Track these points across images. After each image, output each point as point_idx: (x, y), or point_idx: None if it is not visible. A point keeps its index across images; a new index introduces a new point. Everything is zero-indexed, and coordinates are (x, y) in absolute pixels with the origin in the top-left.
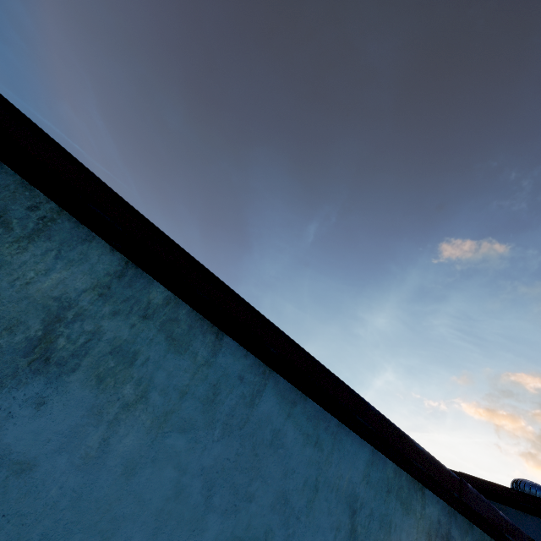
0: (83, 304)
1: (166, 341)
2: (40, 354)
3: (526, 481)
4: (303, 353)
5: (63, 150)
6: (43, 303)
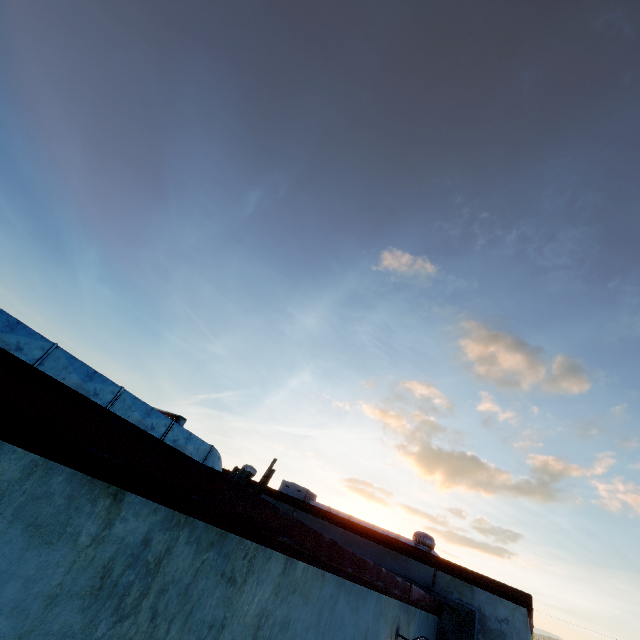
0: (268, 608)
1: (302, 600)
2: None
3: (423, 534)
4: (361, 559)
5: (267, 503)
6: (252, 623)
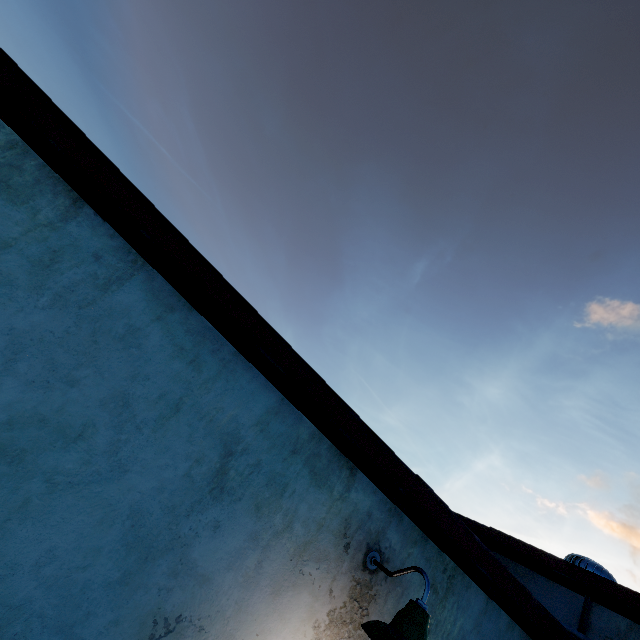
0: None
1: None
2: None
3: (582, 557)
4: (194, 254)
5: None
6: None
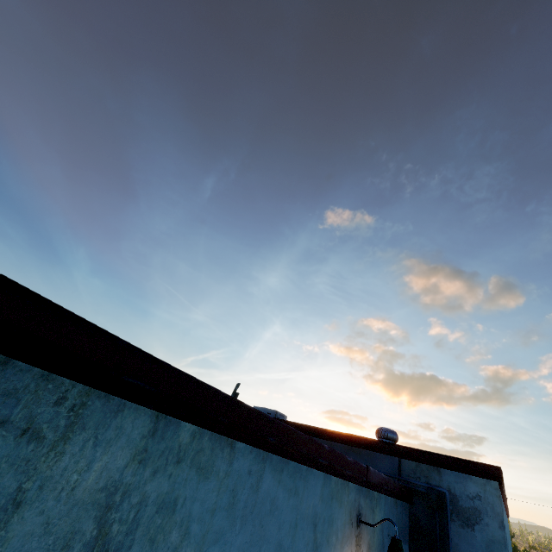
0: (127, 480)
1: (196, 473)
2: (99, 551)
3: (385, 429)
4: (289, 430)
5: (87, 324)
6: (92, 500)
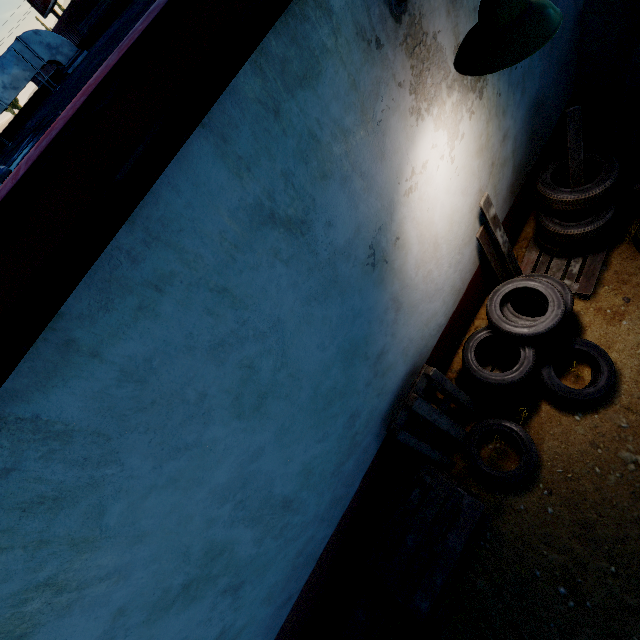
0: None
1: None
2: None
3: None
4: None
5: None
6: None
